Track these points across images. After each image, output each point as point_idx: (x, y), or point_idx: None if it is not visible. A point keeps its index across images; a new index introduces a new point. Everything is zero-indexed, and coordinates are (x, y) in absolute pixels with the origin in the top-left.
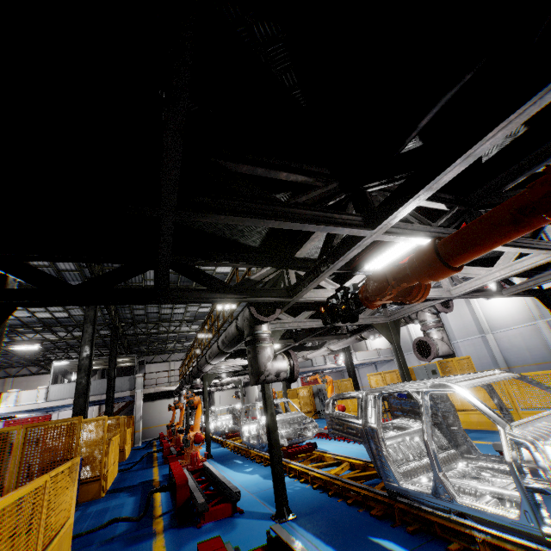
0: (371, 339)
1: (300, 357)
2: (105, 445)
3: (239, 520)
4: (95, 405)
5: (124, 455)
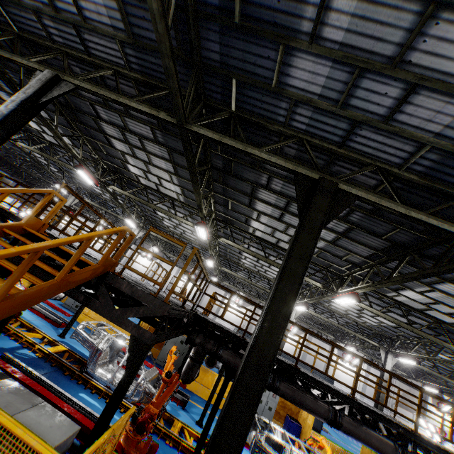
0: None
1: None
2: None
3: None
4: None
5: None
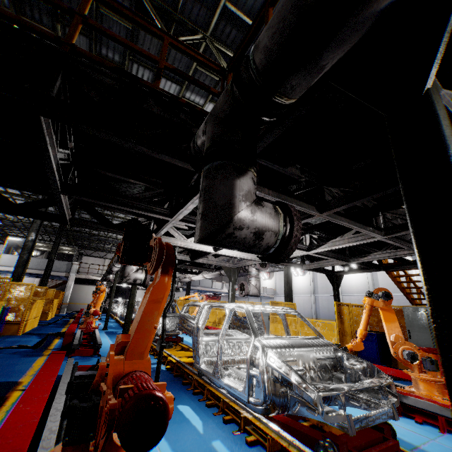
0: (263, 279)
1: (187, 277)
2: (29, 303)
3: (95, 358)
4: (37, 277)
5: (47, 317)
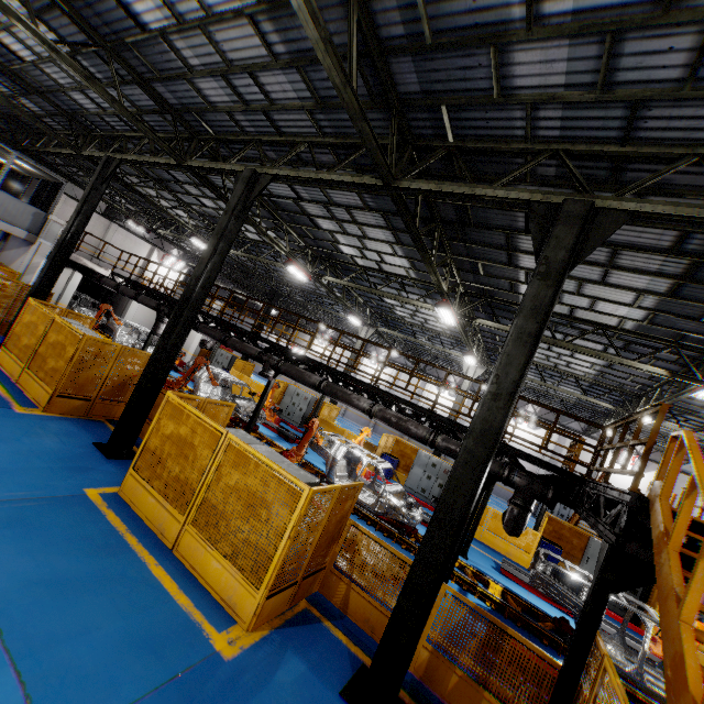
0: (319, 342)
1: None
2: None
3: None
4: None
5: None
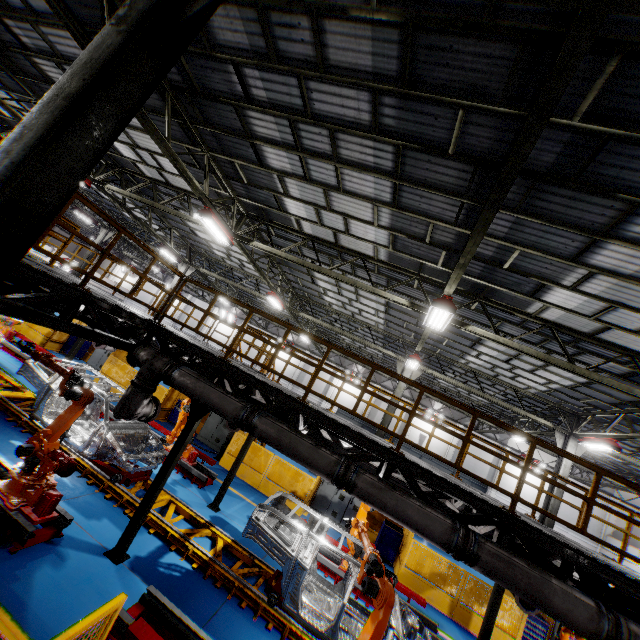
0: (122, 271)
1: None
2: None
3: None
4: None
5: None
